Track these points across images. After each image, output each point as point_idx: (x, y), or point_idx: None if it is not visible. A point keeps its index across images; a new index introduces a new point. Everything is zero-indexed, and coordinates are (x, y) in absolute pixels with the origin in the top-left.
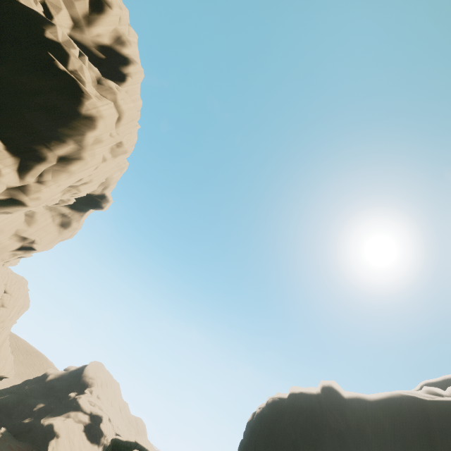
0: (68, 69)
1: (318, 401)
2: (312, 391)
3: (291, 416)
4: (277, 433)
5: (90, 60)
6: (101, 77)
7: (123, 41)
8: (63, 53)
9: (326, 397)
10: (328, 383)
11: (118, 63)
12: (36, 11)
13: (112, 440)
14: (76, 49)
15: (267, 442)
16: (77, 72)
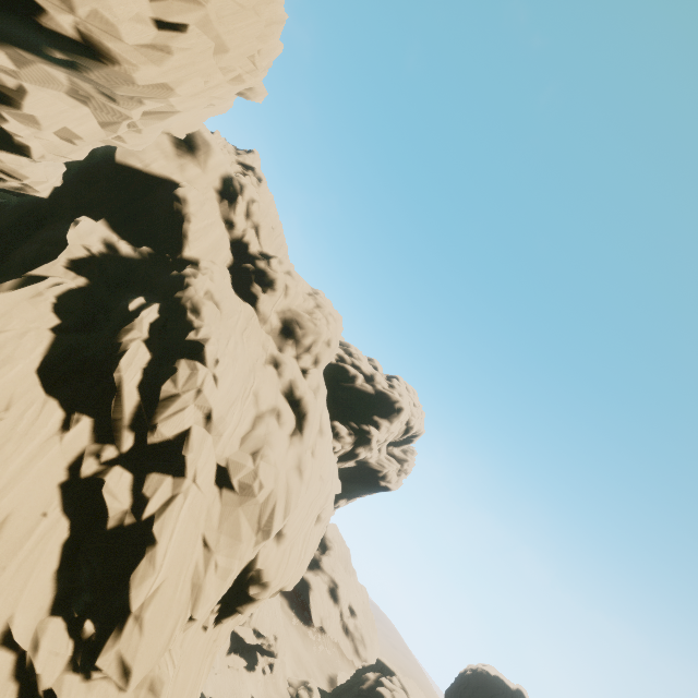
0: (387, 481)
1: (511, 694)
2: (510, 685)
3: (490, 691)
4: (477, 696)
5: (393, 443)
6: (400, 468)
7: (416, 432)
8: (386, 477)
9: (517, 696)
10: (521, 689)
11: (410, 437)
12: (379, 469)
13: (382, 659)
14: (392, 470)
15: (469, 697)
16: (390, 480)
